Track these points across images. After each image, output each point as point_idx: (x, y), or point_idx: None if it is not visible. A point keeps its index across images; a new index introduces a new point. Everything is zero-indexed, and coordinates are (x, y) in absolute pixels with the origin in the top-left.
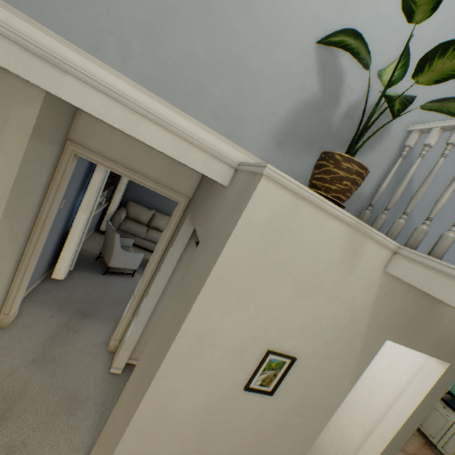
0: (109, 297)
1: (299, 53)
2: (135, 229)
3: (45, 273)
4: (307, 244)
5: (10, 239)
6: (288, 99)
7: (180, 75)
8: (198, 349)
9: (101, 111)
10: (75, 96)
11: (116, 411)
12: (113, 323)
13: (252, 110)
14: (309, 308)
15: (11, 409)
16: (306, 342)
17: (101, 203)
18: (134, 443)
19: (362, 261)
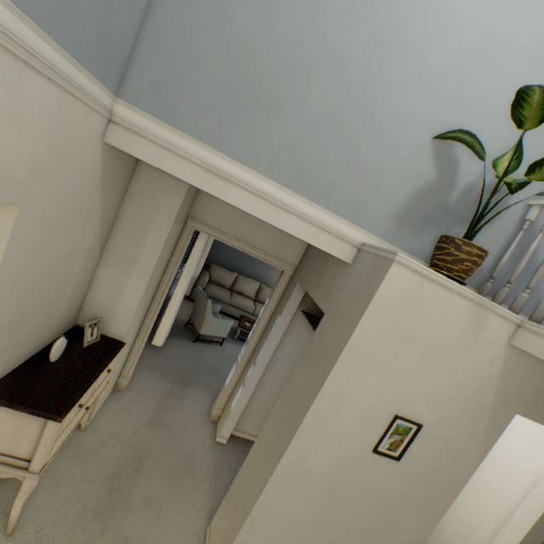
0: (202, 366)
1: (416, 148)
2: (219, 294)
3: None
4: (432, 318)
5: (142, 307)
6: (407, 186)
7: (315, 175)
8: (334, 409)
9: (252, 209)
10: (234, 199)
11: (245, 470)
12: (211, 393)
13: (373, 198)
14: (434, 377)
15: (142, 465)
16: (431, 410)
17: None
18: (274, 492)
19: (486, 334)
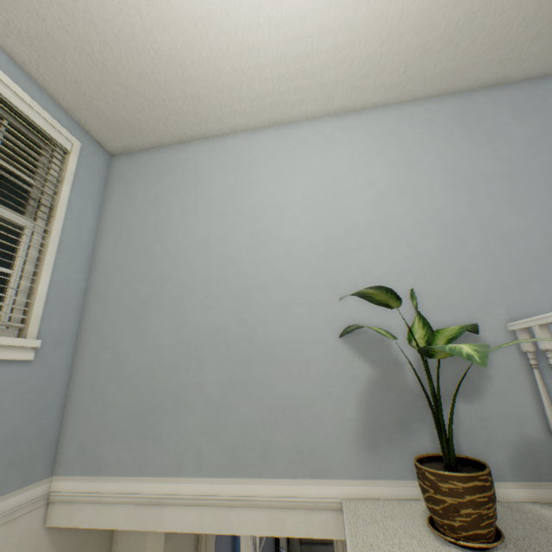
0: None
1: (330, 354)
2: None
3: None
4: None
5: None
6: (348, 397)
7: (245, 444)
8: None
9: (196, 524)
10: (174, 521)
11: None
12: None
13: (320, 432)
14: None
15: None
16: None
17: None
18: None
19: None
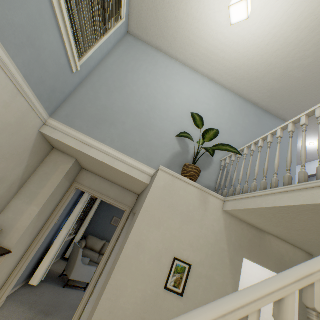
0: (66, 303)
1: (171, 139)
2: (90, 255)
3: (25, 279)
4: (182, 196)
5: (32, 231)
6: (169, 152)
7: (130, 147)
8: (137, 253)
9: (102, 158)
10: (94, 154)
11: None
12: None
13: (156, 156)
14: (191, 231)
15: None
16: (195, 253)
17: (71, 234)
18: None
19: (210, 205)
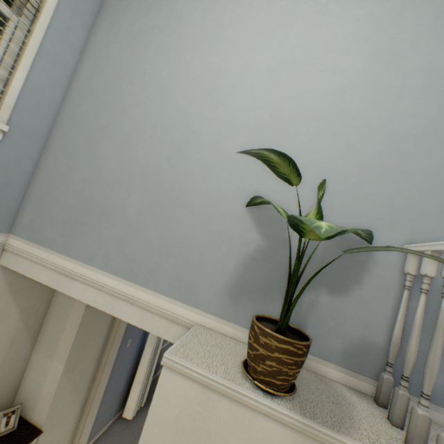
0: None
1: (233, 218)
2: None
3: (118, 410)
4: None
5: (73, 387)
6: (233, 256)
7: (142, 261)
8: None
9: (92, 300)
10: (78, 293)
11: None
12: None
13: (200, 273)
14: None
15: None
16: None
17: None
18: None
19: None
